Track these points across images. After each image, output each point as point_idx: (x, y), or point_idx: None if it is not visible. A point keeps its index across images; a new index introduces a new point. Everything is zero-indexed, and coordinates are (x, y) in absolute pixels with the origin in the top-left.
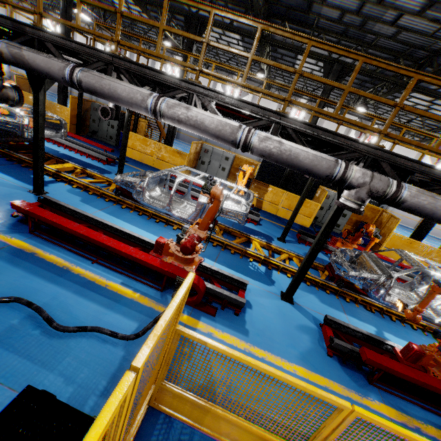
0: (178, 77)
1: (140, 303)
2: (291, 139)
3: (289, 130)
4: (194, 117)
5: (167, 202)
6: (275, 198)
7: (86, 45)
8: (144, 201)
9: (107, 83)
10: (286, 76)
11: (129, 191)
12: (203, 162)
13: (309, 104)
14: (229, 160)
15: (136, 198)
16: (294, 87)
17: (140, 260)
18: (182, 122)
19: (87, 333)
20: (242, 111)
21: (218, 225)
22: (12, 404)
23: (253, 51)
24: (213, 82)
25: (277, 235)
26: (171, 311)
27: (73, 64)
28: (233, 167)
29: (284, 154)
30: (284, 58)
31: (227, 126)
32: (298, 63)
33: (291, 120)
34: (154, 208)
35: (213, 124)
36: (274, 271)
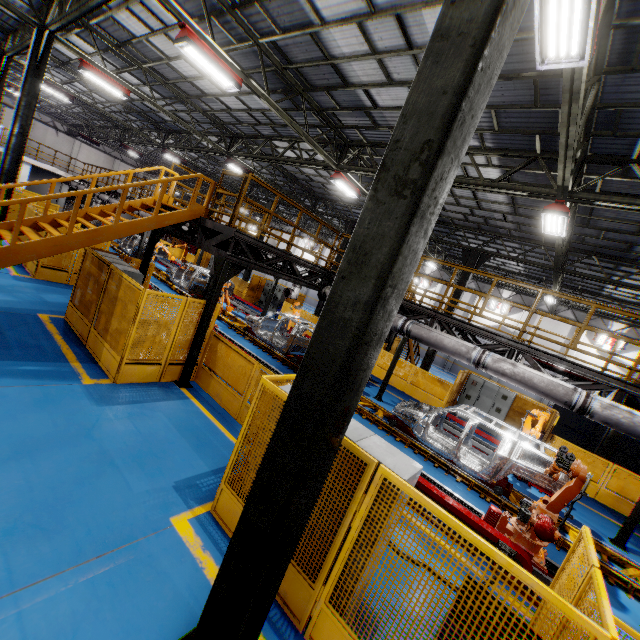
0: (499, 335)
1: (456, 559)
2: (630, 401)
3: (638, 400)
4: (521, 373)
5: (445, 445)
6: (590, 469)
7: (414, 303)
8: (425, 438)
9: (434, 335)
10: (588, 297)
11: (405, 423)
12: (468, 397)
13: (628, 330)
14: (508, 399)
15: (415, 433)
16: (639, 358)
17: (453, 508)
18: (507, 375)
19: (421, 569)
20: (573, 372)
21: (511, 491)
22: (466, 581)
23: (585, 323)
24: (471, 294)
25: (606, 533)
26: (592, 546)
27: (405, 317)
28: (511, 410)
29: (636, 426)
30: (585, 281)
31: (559, 387)
32: (609, 286)
33: (639, 389)
34: (435, 449)
35: (542, 383)
36: (619, 591)
